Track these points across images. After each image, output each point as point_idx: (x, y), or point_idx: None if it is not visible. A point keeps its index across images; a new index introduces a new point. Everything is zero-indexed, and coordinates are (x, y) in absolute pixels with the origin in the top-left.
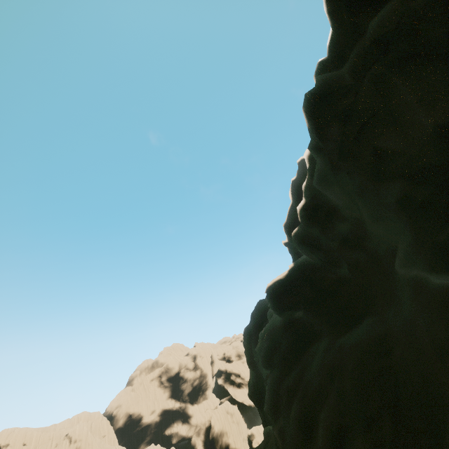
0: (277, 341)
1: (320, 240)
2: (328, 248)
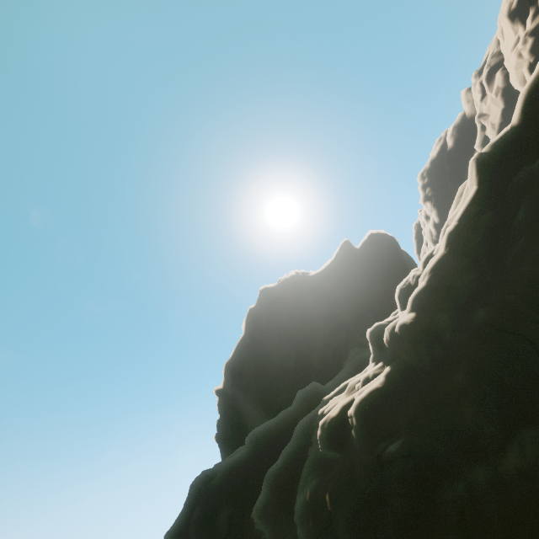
0: (371, 499)
1: (444, 330)
2: (453, 341)
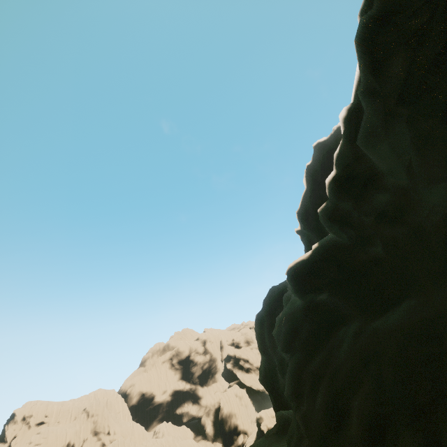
0: (298, 325)
1: (351, 215)
2: (361, 224)
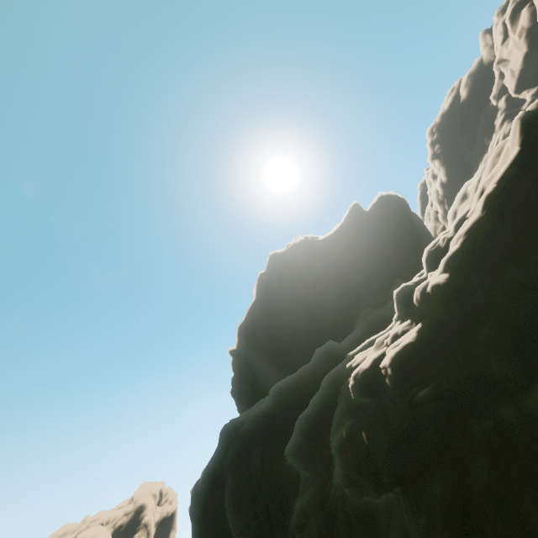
0: (406, 434)
1: (476, 289)
2: (483, 299)
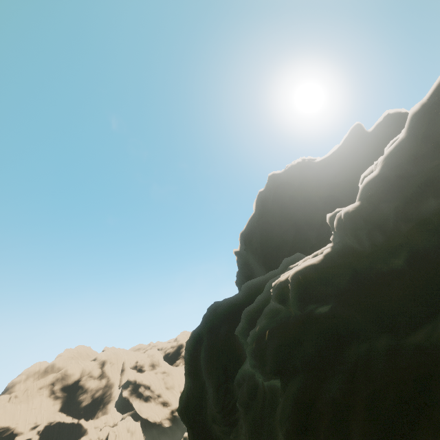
0: (293, 340)
1: (388, 220)
2: (395, 230)
